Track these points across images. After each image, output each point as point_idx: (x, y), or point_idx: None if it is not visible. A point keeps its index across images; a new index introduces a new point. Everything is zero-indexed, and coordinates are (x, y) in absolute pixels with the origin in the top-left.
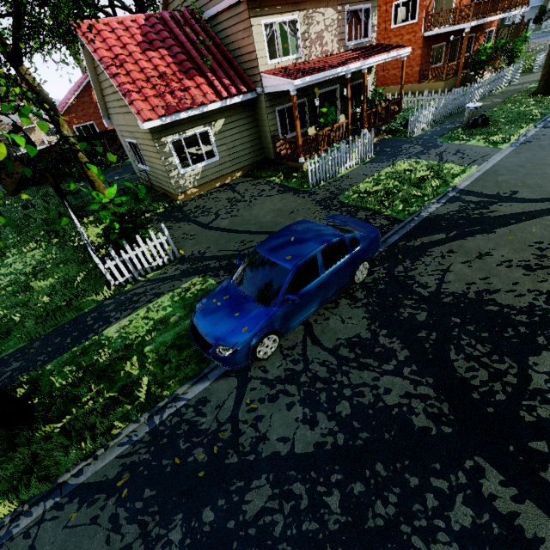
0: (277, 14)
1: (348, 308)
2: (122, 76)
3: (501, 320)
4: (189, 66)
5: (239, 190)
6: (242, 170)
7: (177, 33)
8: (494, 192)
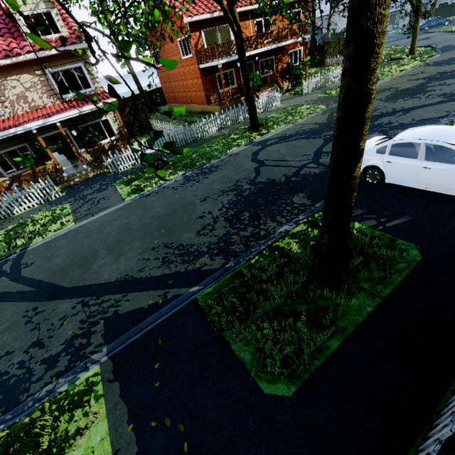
0: None
1: None
2: None
3: None
4: None
5: None
6: None
7: None
8: (26, 260)
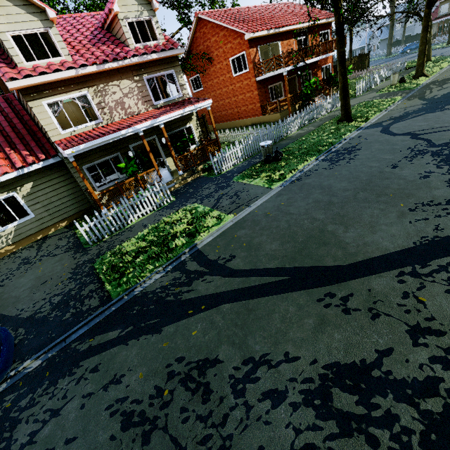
0: (60, 94)
1: None
2: None
3: None
4: None
5: (43, 246)
6: (68, 220)
7: None
8: (217, 255)
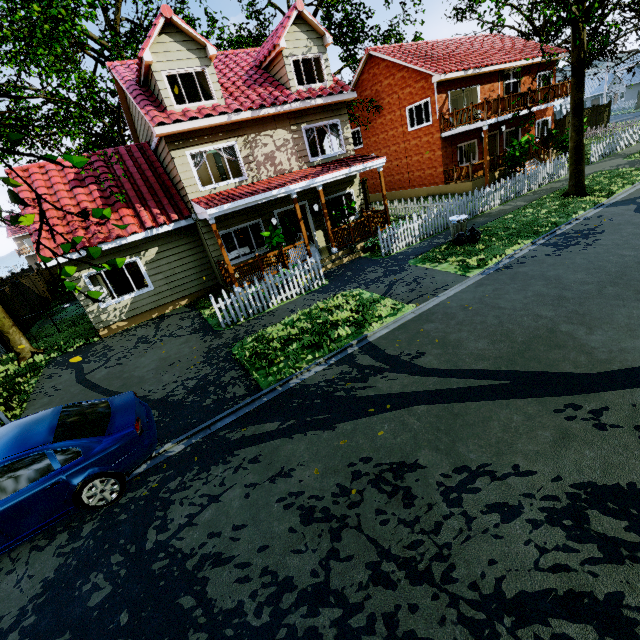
0: (206, 143)
1: (49, 555)
2: (36, 216)
3: (169, 638)
4: (117, 199)
5: (162, 325)
6: (189, 298)
7: (117, 167)
8: (398, 350)
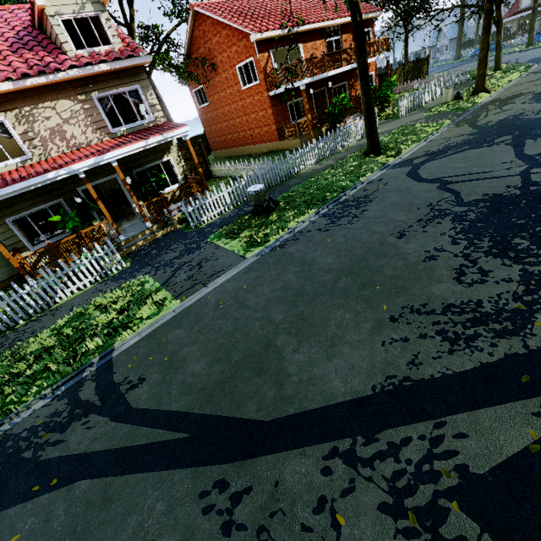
0: None
1: None
2: None
3: None
4: None
5: None
6: None
7: None
8: (124, 375)
